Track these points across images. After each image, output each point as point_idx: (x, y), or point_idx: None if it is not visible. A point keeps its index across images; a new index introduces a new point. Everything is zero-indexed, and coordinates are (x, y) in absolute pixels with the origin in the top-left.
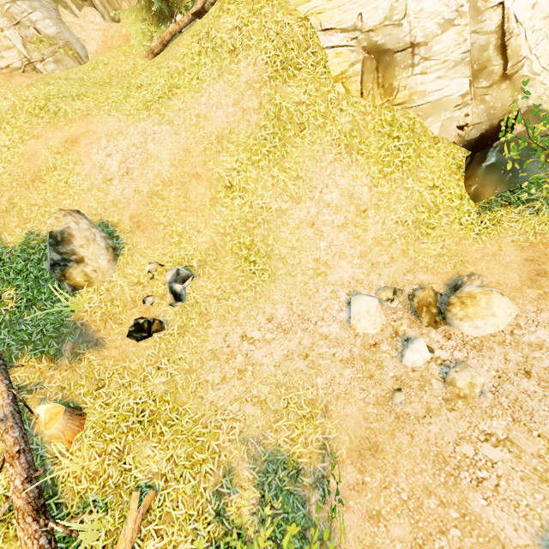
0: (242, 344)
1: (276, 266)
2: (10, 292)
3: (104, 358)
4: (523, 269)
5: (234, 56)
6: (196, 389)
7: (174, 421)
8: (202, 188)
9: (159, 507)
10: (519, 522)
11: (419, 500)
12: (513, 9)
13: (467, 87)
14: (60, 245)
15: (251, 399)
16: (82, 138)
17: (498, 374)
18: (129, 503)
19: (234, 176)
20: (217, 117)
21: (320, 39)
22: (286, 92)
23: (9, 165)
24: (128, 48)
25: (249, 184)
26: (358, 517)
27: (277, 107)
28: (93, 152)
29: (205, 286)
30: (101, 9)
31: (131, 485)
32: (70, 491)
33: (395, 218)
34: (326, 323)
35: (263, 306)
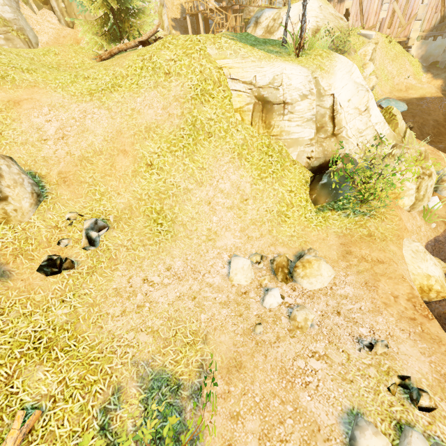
0: (143, 285)
1: (178, 229)
2: None
3: (7, 289)
4: (339, 249)
5: (168, 77)
6: (96, 319)
7: (71, 347)
8: (127, 161)
9: (42, 427)
10: (329, 409)
11: (268, 401)
12: (338, 99)
13: (313, 135)
14: None
15: (146, 329)
16: (25, 102)
17: (322, 313)
18: (9, 426)
19: (155, 158)
20: (148, 114)
21: (228, 83)
22: (201, 109)
23: None
24: (79, 48)
25: (165, 166)
26: (222, 418)
27: (194, 118)
28: (33, 115)
29: (117, 236)
30: (59, 15)
31: (16, 407)
32: None
33: (265, 207)
34: (211, 275)
35: (164, 258)
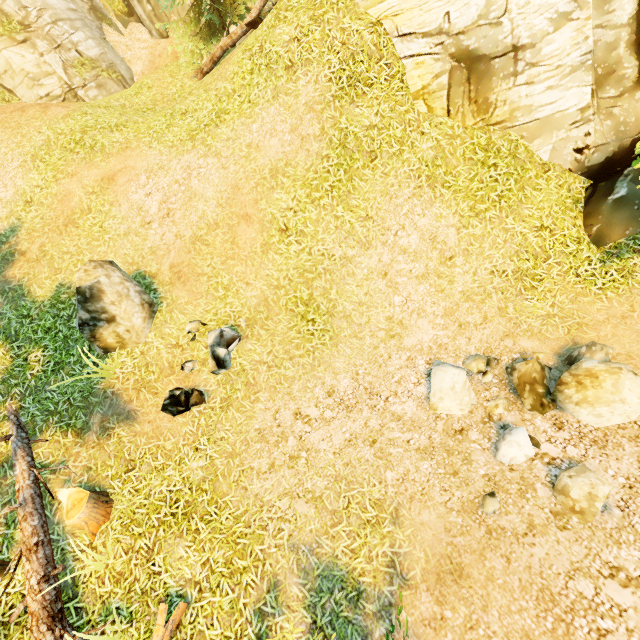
0: (295, 423)
1: (339, 326)
2: (37, 353)
3: (135, 435)
4: None
5: (292, 73)
6: (238, 477)
7: (212, 516)
8: (252, 231)
9: (190, 623)
10: None
11: None
12: None
13: (589, 99)
14: (89, 302)
15: (304, 494)
16: (120, 175)
17: (629, 483)
18: (156, 615)
19: (290, 217)
20: (271, 146)
21: (396, 46)
22: (353, 114)
23: (42, 208)
24: (175, 68)
25: (307, 227)
26: None
27: (342, 133)
28: (131, 191)
29: (253, 349)
30: (148, 25)
31: (160, 592)
32: (92, 594)
33: (489, 267)
34: (399, 400)
35: (322, 376)
